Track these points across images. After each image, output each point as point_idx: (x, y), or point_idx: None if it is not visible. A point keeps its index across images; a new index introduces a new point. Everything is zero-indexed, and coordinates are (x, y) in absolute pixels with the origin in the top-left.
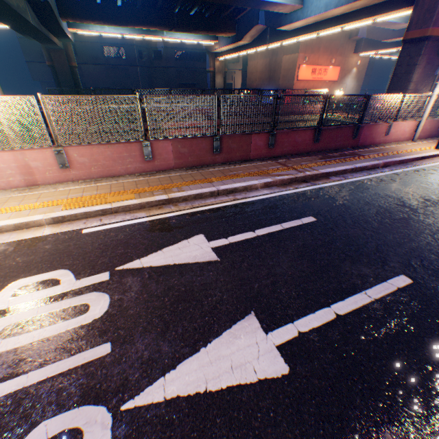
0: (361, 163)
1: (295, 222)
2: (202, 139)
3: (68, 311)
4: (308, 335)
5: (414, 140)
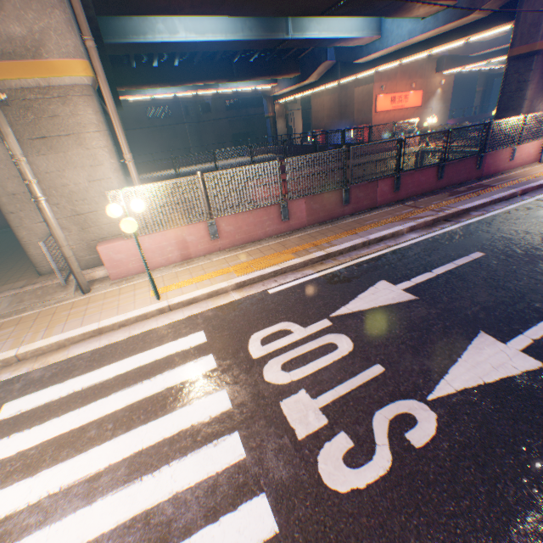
0: (496, 194)
1: (465, 259)
2: (331, 193)
3: (321, 349)
4: (541, 340)
5: (541, 161)
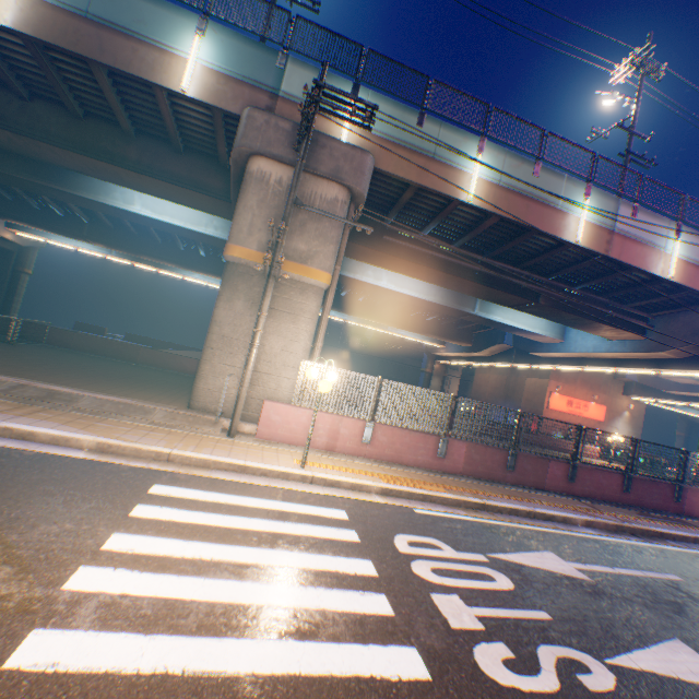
0: None
1: (658, 574)
2: (496, 449)
3: (476, 573)
4: None
5: None
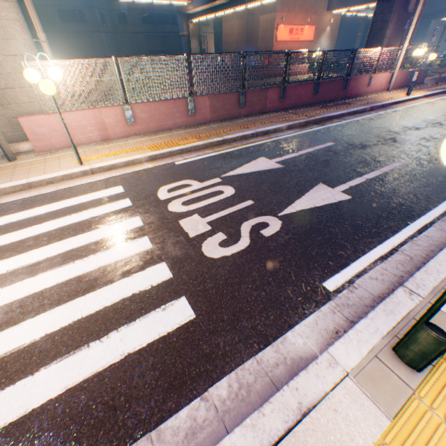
0: (353, 109)
1: (322, 146)
2: (231, 95)
3: (212, 194)
4: (354, 187)
5: (389, 90)
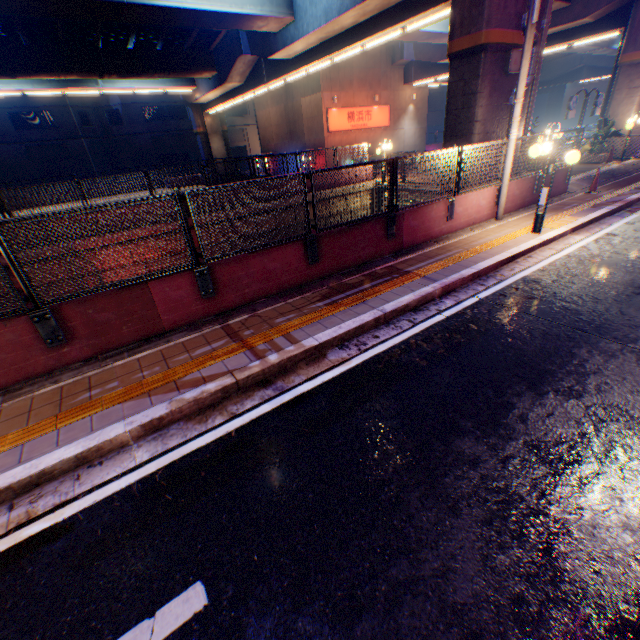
0: (398, 298)
1: None
2: None
3: None
4: None
5: (499, 217)
